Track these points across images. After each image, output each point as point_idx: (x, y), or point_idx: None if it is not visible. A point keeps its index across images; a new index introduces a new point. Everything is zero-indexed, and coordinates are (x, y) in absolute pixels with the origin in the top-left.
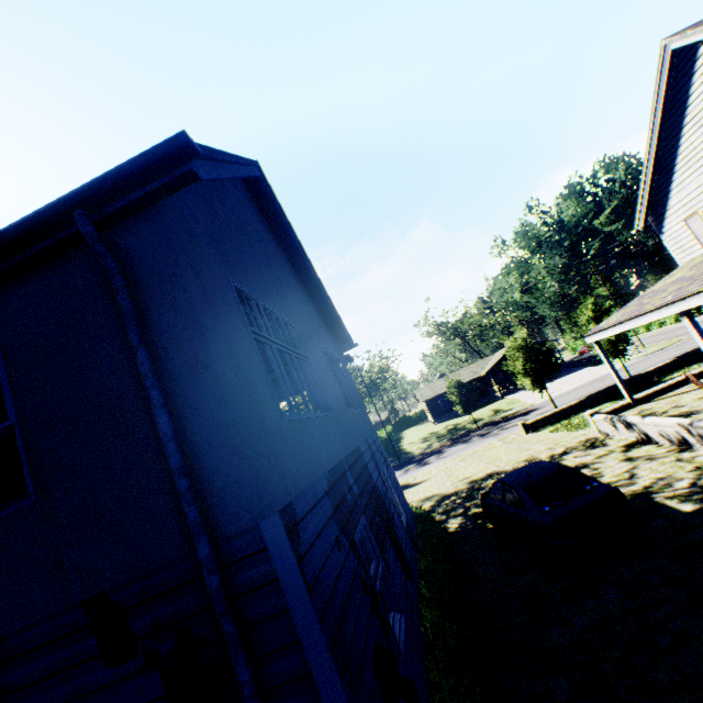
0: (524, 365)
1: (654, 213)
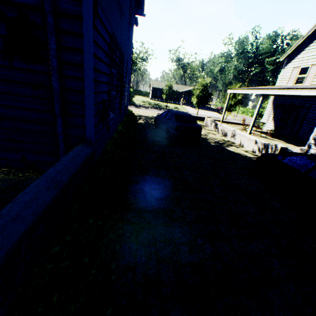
0: (199, 93)
1: (290, 57)
